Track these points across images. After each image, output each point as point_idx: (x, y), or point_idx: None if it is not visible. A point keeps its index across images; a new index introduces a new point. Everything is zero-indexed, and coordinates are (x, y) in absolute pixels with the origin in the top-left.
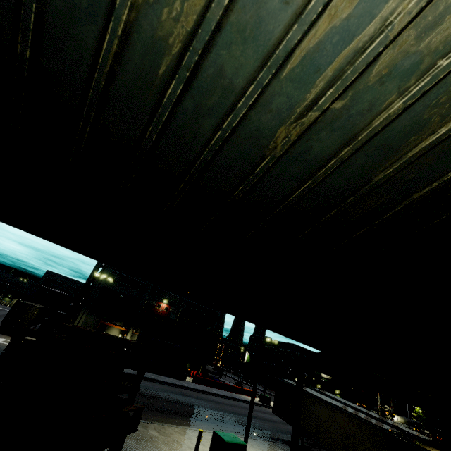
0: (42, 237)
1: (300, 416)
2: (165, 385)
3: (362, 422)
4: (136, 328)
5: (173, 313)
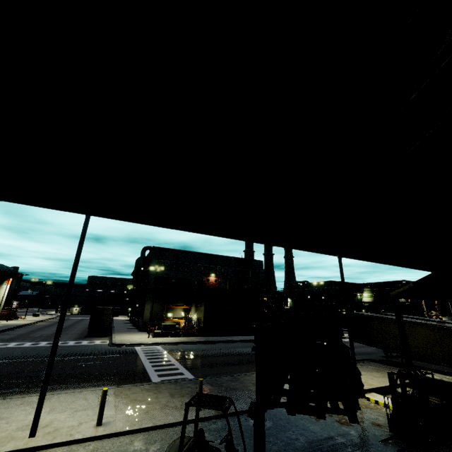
0: (342, 256)
1: (406, 337)
2: (243, 342)
3: (444, 329)
4: (198, 304)
5: (222, 283)
